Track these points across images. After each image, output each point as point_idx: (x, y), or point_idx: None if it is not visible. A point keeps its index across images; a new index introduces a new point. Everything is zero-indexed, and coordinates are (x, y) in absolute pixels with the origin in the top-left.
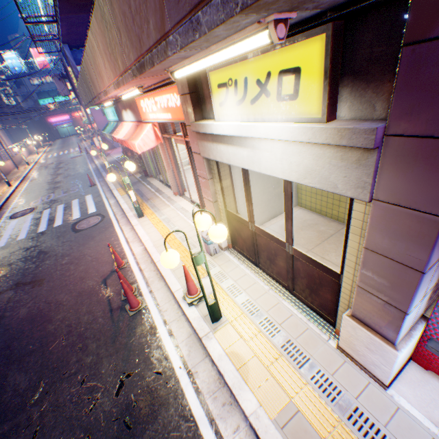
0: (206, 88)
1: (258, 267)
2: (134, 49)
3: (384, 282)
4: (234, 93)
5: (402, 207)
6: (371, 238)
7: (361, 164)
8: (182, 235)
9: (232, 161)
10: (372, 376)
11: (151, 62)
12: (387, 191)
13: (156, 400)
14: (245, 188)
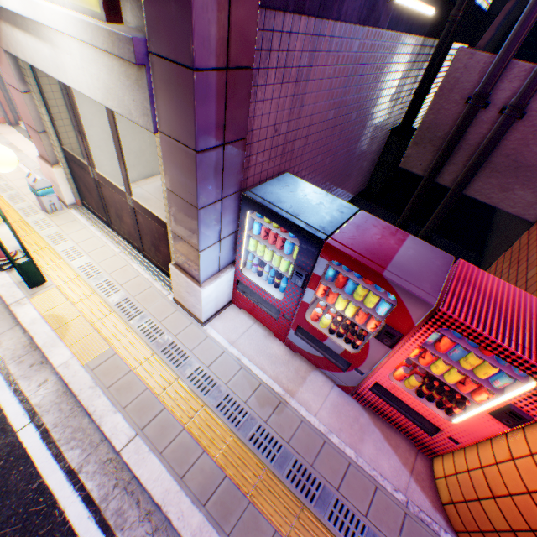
0: None
1: (113, 229)
2: None
3: (184, 223)
4: None
5: (177, 141)
6: (168, 177)
7: (141, 87)
8: (4, 184)
9: (38, 63)
10: (195, 318)
11: None
12: (165, 121)
13: None
14: (73, 115)
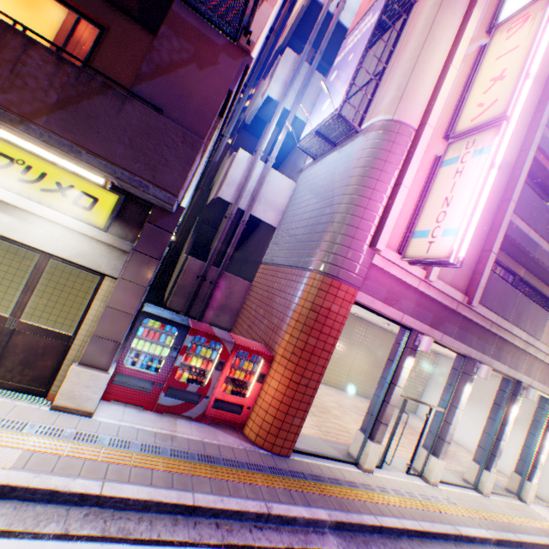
0: None
1: None
2: None
3: (114, 326)
4: (24, 172)
5: (134, 282)
6: (114, 299)
7: (121, 259)
8: None
9: None
10: (84, 413)
11: None
12: (129, 274)
13: None
14: None
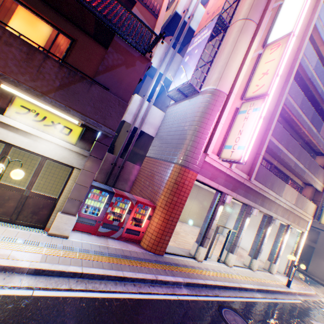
0: None
1: None
2: None
3: (79, 193)
4: (35, 116)
5: (89, 171)
6: (79, 180)
7: (83, 159)
8: None
9: (9, 140)
10: (64, 237)
11: (15, 84)
12: (87, 167)
13: None
14: (1, 157)
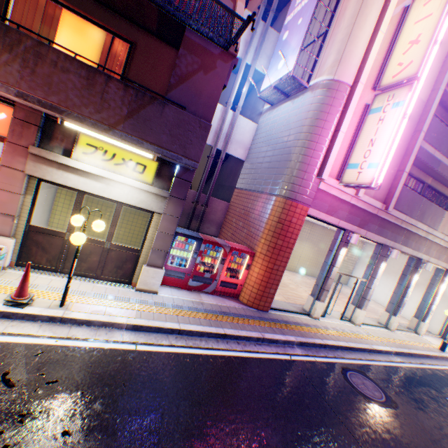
0: (60, 133)
1: (62, 272)
2: (55, 97)
3: (163, 242)
4: (103, 155)
5: (171, 215)
6: (161, 227)
7: (163, 202)
8: None
9: (81, 187)
10: (153, 292)
11: (80, 120)
12: (168, 211)
13: (61, 360)
14: (76, 207)
